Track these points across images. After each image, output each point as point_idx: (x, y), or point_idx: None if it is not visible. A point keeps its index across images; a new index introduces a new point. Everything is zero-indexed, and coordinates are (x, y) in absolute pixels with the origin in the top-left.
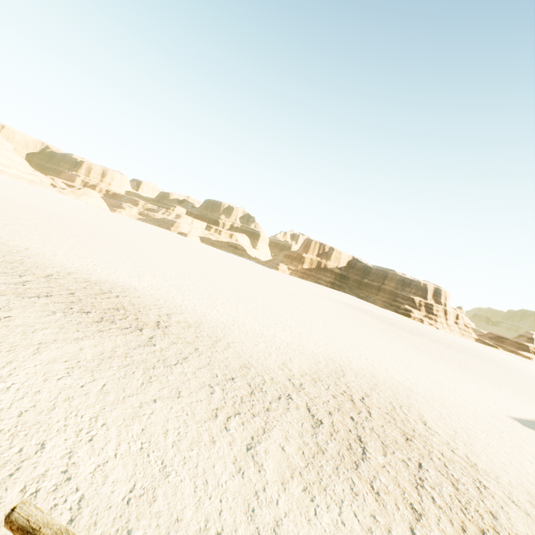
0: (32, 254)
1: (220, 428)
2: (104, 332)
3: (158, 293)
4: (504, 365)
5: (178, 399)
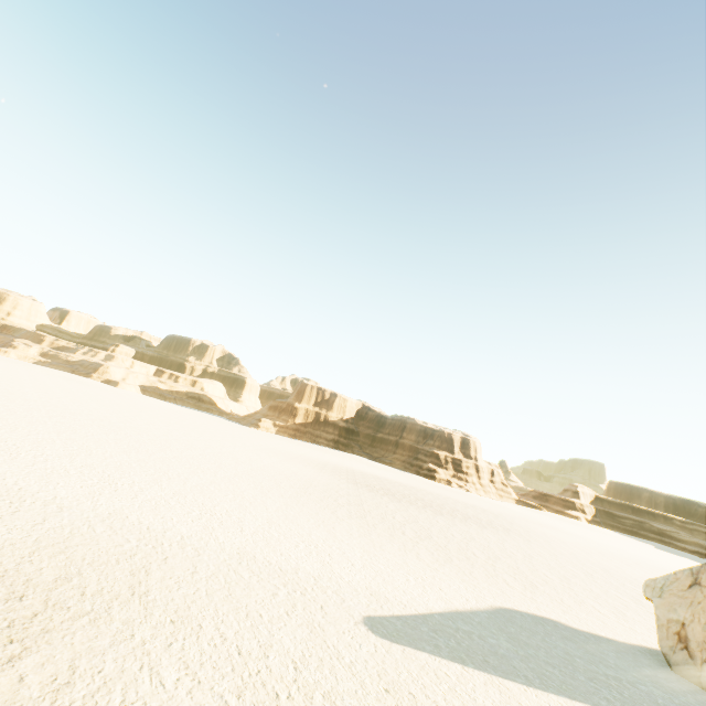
0: None
1: None
2: None
3: None
4: (519, 530)
5: None
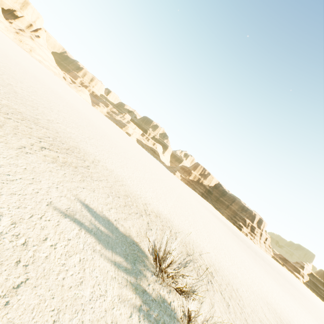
0: (122, 181)
1: None
2: (209, 290)
3: (178, 224)
4: (297, 288)
5: None
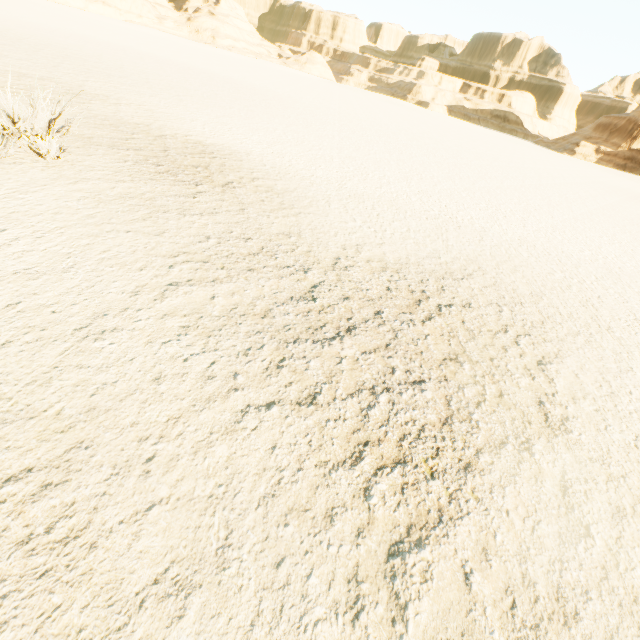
0: (169, 119)
1: (165, 264)
2: (155, 181)
3: (273, 160)
4: None
5: (154, 236)
